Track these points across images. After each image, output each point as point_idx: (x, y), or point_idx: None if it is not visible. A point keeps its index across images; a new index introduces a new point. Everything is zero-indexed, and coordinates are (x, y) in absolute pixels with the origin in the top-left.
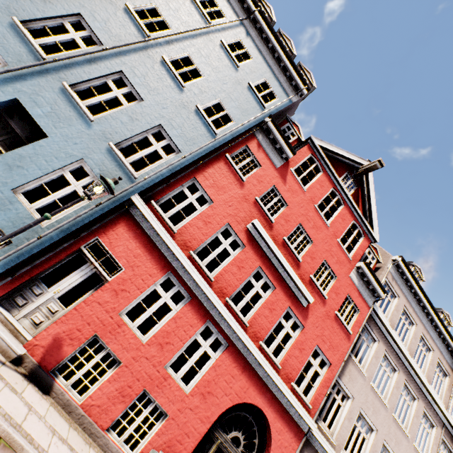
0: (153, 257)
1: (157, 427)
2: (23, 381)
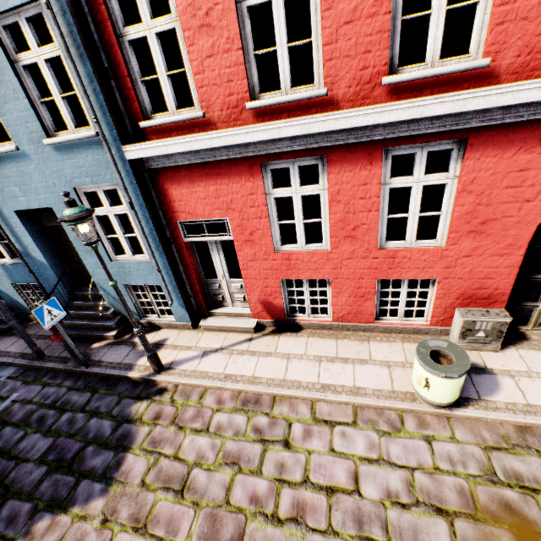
0: (229, 175)
1: (432, 292)
2: (273, 339)
